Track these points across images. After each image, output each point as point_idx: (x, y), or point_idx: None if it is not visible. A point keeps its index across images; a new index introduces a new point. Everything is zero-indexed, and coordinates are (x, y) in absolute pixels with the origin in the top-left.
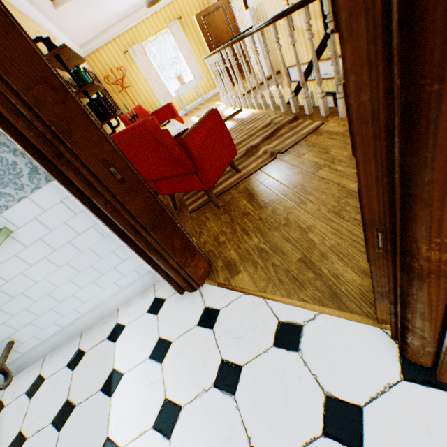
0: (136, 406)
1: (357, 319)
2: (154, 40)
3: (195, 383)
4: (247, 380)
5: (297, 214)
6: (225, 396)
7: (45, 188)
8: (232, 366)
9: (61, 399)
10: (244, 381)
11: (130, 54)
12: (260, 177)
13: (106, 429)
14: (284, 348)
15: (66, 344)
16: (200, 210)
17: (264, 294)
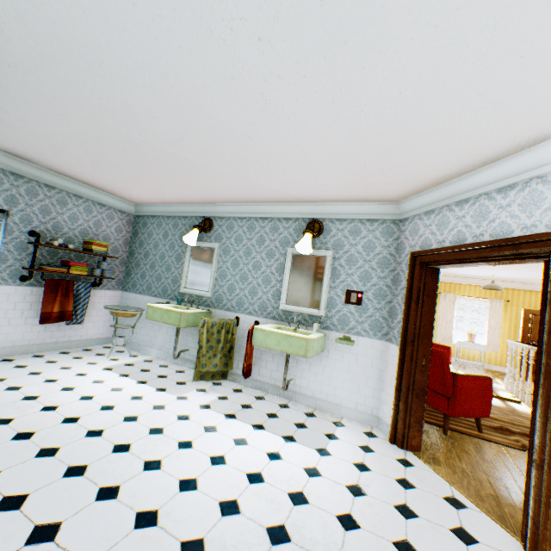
0: (344, 451)
1: (508, 531)
2: (469, 299)
3: (383, 470)
4: (416, 491)
5: (511, 482)
6: (399, 485)
7: (382, 341)
8: (410, 483)
9: (299, 419)
10: (414, 490)
11: (440, 295)
12: (497, 448)
13: (325, 445)
14: (448, 502)
15: (304, 405)
16: (427, 423)
17: (451, 482)
